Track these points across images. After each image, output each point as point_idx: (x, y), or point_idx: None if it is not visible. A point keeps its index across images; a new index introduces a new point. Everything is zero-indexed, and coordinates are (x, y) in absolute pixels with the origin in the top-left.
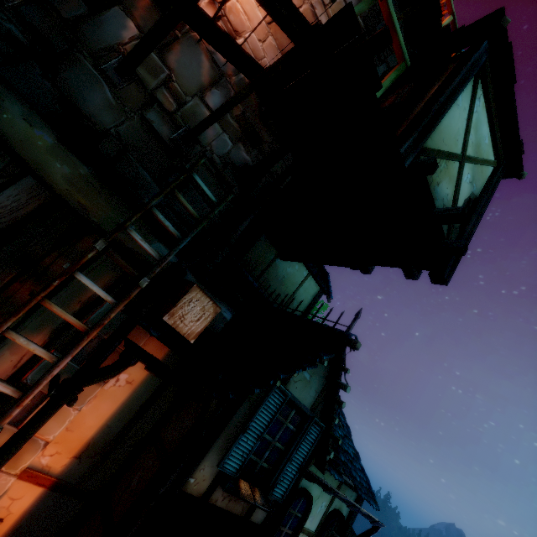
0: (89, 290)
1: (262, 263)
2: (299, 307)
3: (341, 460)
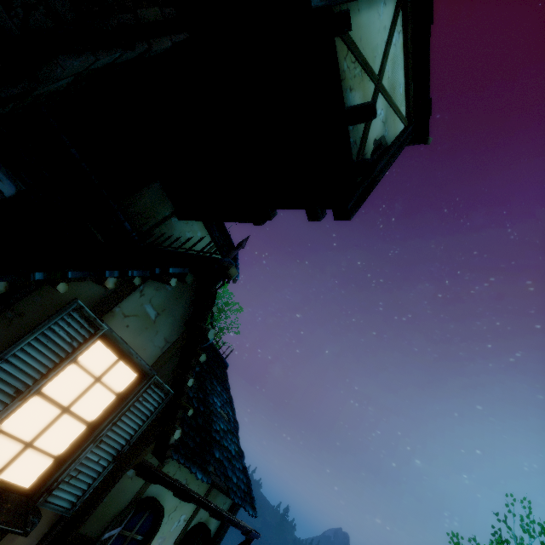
0: None
1: (151, 217)
2: None
3: (214, 456)
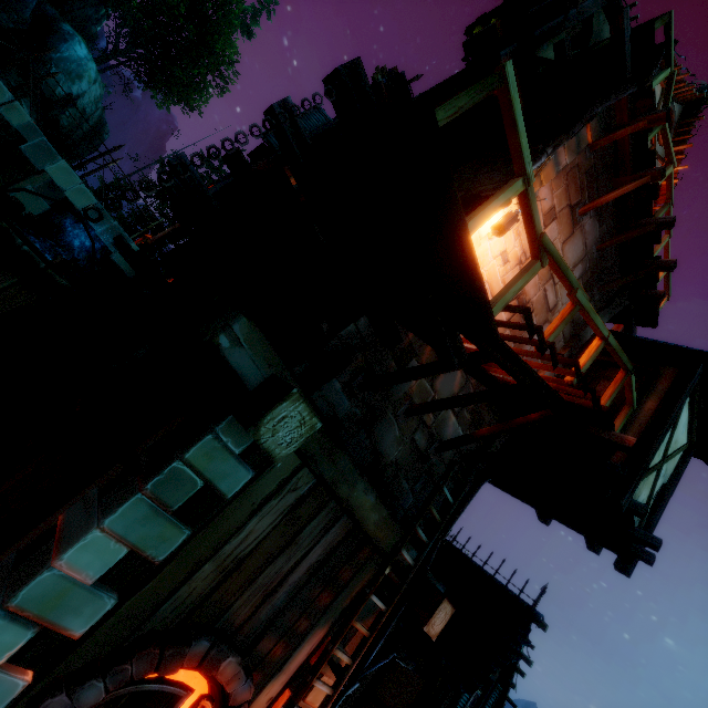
0: (357, 587)
1: None
2: None
3: None
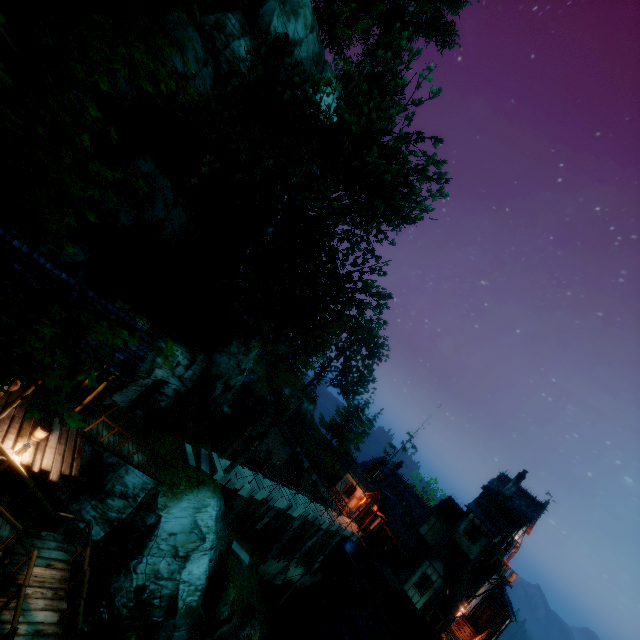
0: None
1: None
2: None
3: None
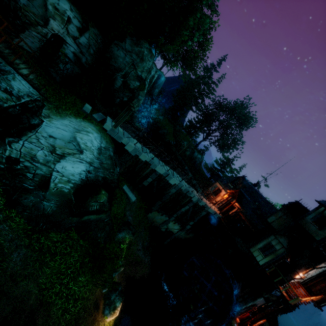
0: None
1: None
2: None
3: None
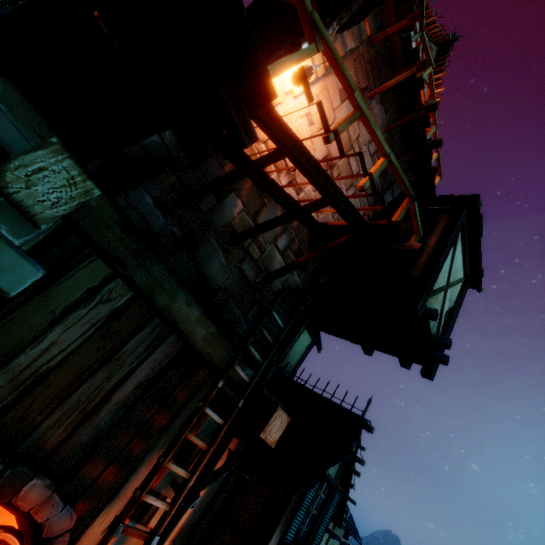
0: None
1: None
2: (294, 358)
3: None
